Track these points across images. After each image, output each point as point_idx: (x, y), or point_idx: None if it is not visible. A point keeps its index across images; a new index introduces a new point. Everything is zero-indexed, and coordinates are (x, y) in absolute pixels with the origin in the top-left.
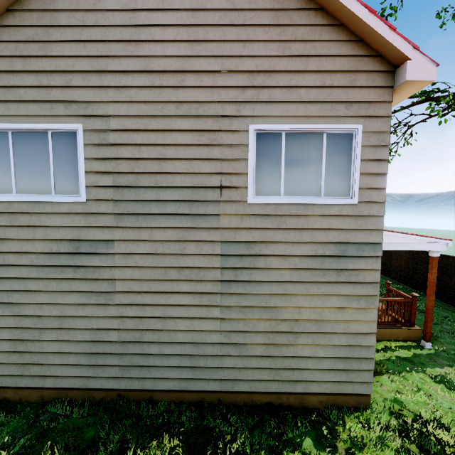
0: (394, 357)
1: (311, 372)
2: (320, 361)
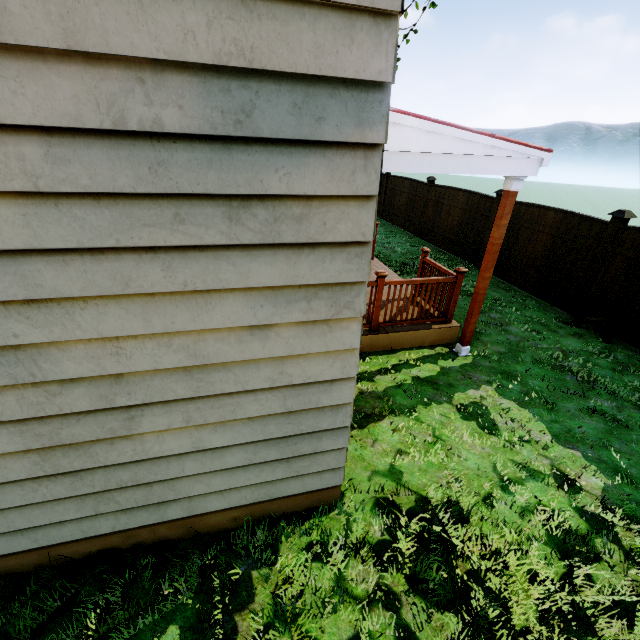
0: (409, 381)
1: (199, 479)
2: (219, 455)
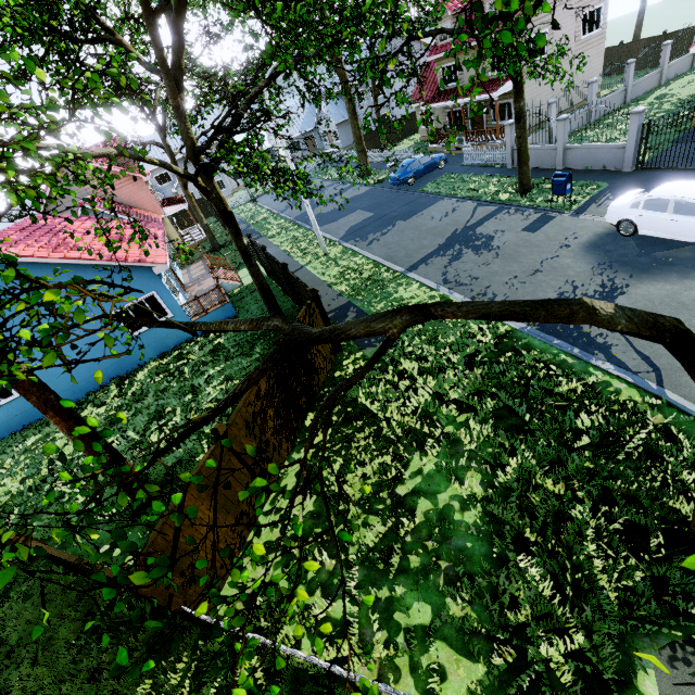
0: None
1: None
2: None
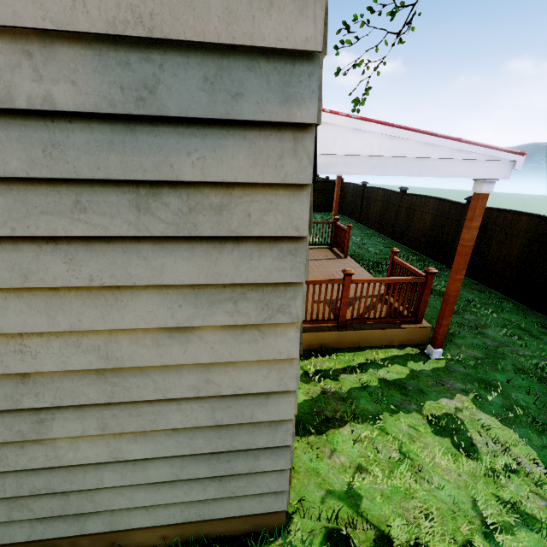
0: (375, 383)
1: (120, 491)
2: (141, 468)
